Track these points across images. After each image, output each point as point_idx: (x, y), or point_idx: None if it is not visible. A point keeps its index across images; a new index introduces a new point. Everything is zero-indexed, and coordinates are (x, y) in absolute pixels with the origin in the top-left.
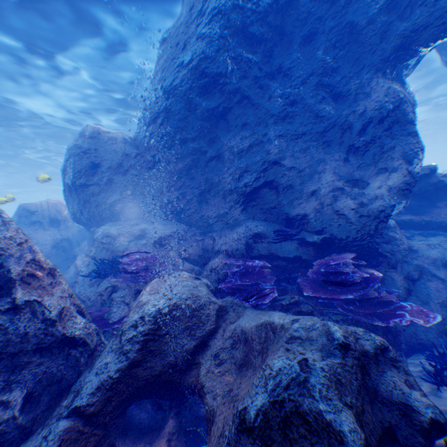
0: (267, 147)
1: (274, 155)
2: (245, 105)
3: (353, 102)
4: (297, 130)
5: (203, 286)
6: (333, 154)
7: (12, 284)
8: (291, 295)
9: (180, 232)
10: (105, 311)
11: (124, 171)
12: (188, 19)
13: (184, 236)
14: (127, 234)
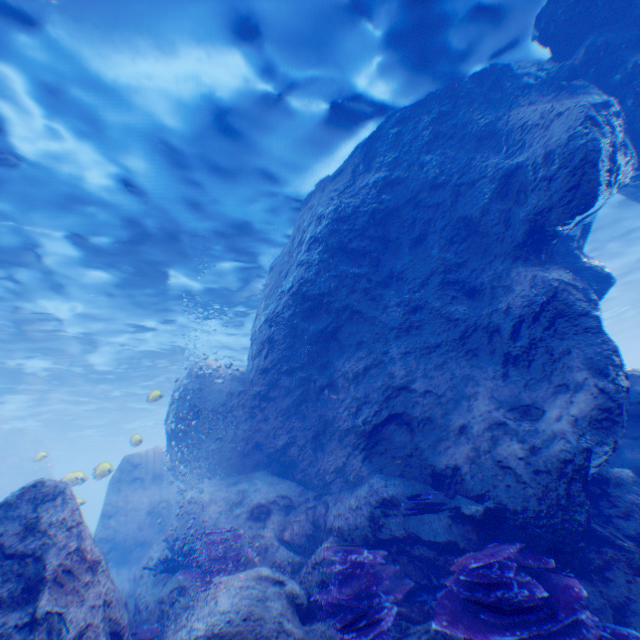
0: (389, 366)
1: (399, 376)
2: (356, 320)
3: (493, 297)
4: (426, 341)
5: (280, 597)
6: (484, 367)
7: (43, 585)
8: (428, 625)
9: (288, 493)
10: (154, 633)
11: (225, 411)
12: (291, 249)
13: (292, 500)
14: (220, 498)
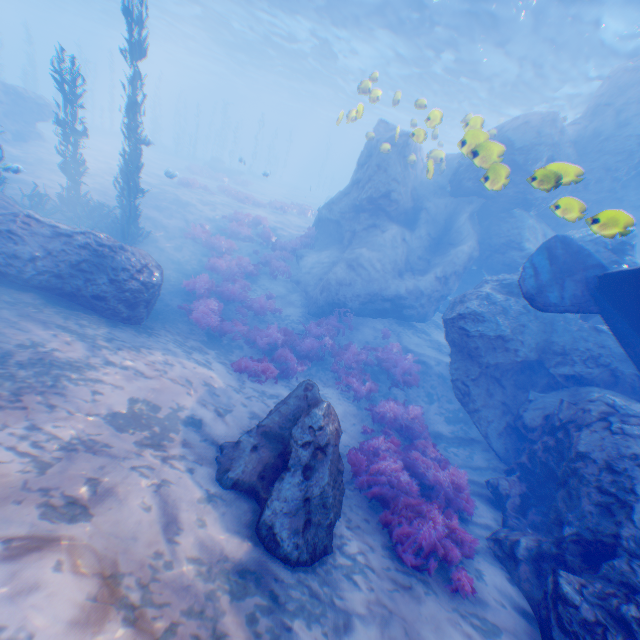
0: None
1: None
2: None
3: None
4: None
5: None
6: None
7: None
8: None
9: None
10: None
11: None
12: None
13: None
14: (538, 231)
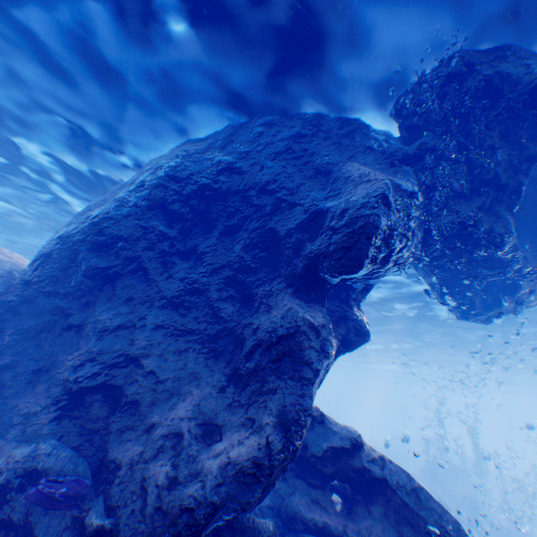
0: (138, 333)
1: (139, 348)
2: (140, 276)
3: (256, 311)
4: (186, 324)
5: None
6: (215, 372)
7: None
8: None
9: None
10: None
11: None
12: (126, 182)
13: None
14: None
